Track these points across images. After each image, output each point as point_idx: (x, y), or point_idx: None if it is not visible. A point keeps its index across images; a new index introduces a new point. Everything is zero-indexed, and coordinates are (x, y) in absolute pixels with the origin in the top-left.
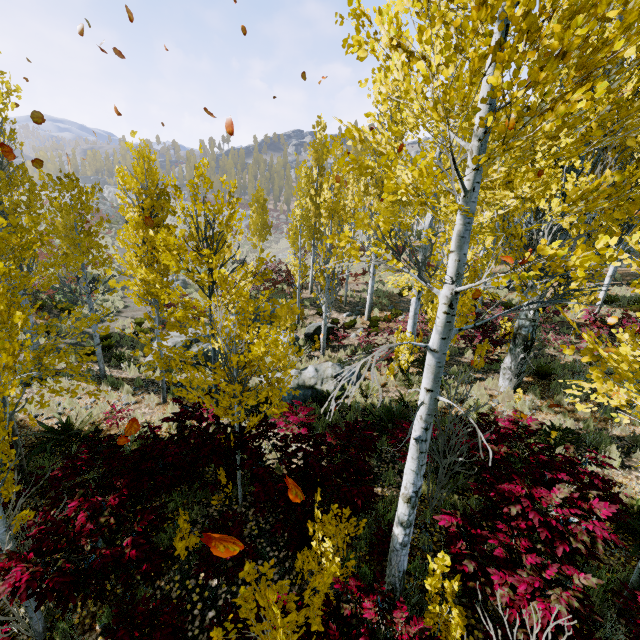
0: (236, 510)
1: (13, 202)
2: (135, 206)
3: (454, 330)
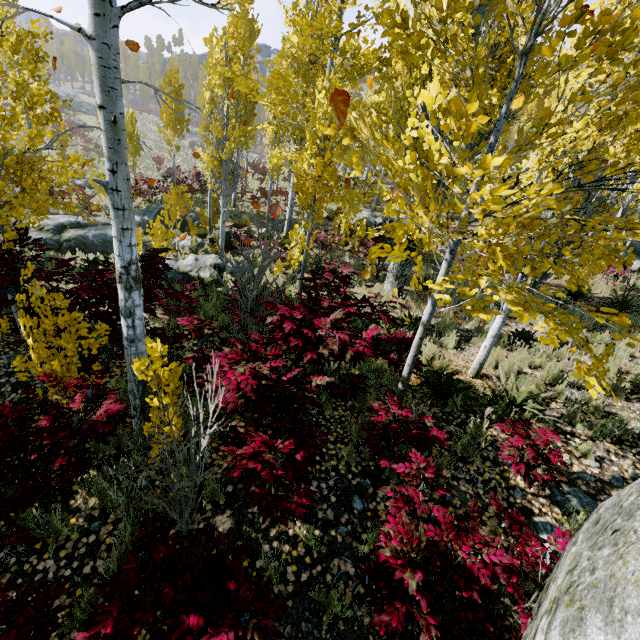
0: None
1: None
2: None
3: (115, 8)
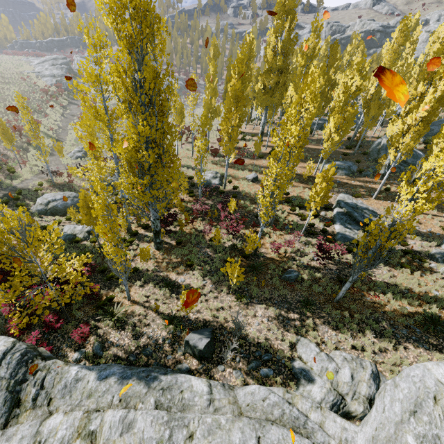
0: None
1: None
2: None
3: None
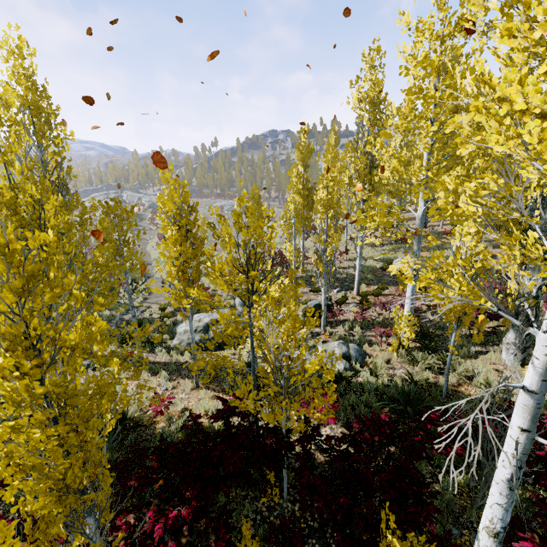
0: (291, 515)
1: (70, 224)
2: (173, 225)
3: None
